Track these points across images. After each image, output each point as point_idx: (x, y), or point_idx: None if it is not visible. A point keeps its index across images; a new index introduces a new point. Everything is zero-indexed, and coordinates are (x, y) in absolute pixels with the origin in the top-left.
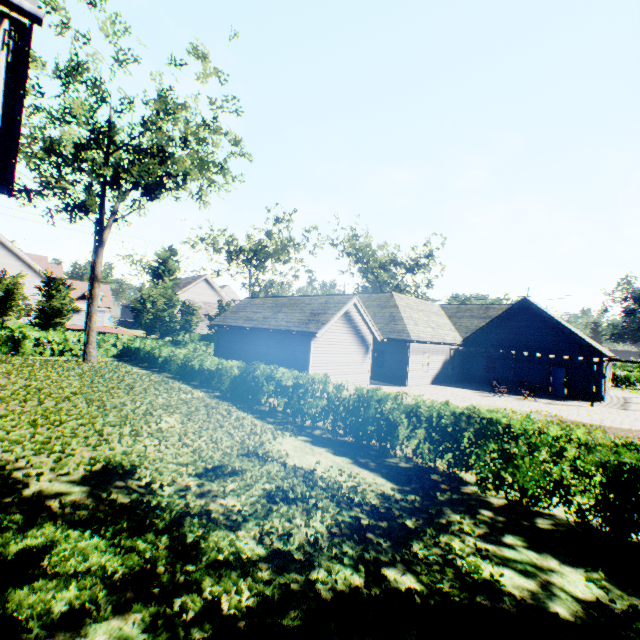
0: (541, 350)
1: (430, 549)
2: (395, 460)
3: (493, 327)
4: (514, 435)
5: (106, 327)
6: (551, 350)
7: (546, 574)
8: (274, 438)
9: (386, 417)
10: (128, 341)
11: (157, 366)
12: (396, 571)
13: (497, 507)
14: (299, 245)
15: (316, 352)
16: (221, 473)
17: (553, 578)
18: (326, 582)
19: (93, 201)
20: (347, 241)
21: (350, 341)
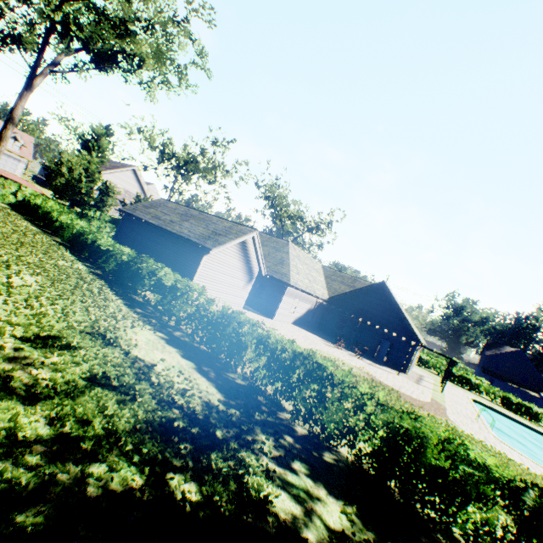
0: (380, 324)
1: (226, 462)
2: (234, 376)
3: (354, 295)
4: (333, 383)
5: (17, 176)
6: (387, 326)
7: (313, 501)
8: (132, 327)
9: (240, 338)
10: (31, 195)
11: (51, 228)
12: (182, 478)
13: (299, 436)
14: (227, 172)
15: (206, 266)
16: (52, 344)
17: (317, 506)
18: (100, 479)
19: (32, 39)
20: (270, 186)
21: (239, 267)
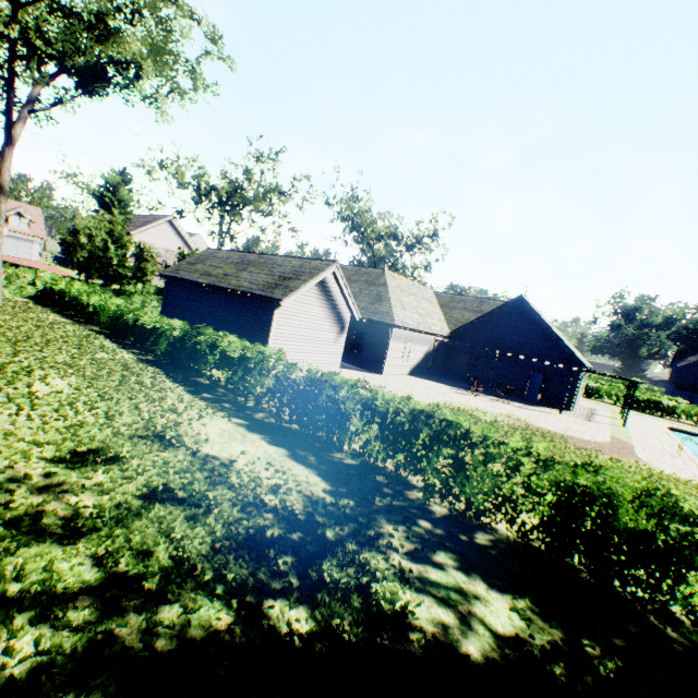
0: (525, 353)
1: (343, 570)
2: (341, 455)
3: (483, 323)
4: (472, 443)
5: (34, 262)
6: (535, 354)
7: (470, 602)
8: (200, 418)
9: (338, 407)
10: (52, 281)
11: (84, 316)
12: (286, 603)
13: (438, 518)
14: (285, 195)
15: (280, 323)
16: (94, 460)
17: (476, 607)
18: (173, 626)
19: None
20: (345, 202)
21: (324, 316)
